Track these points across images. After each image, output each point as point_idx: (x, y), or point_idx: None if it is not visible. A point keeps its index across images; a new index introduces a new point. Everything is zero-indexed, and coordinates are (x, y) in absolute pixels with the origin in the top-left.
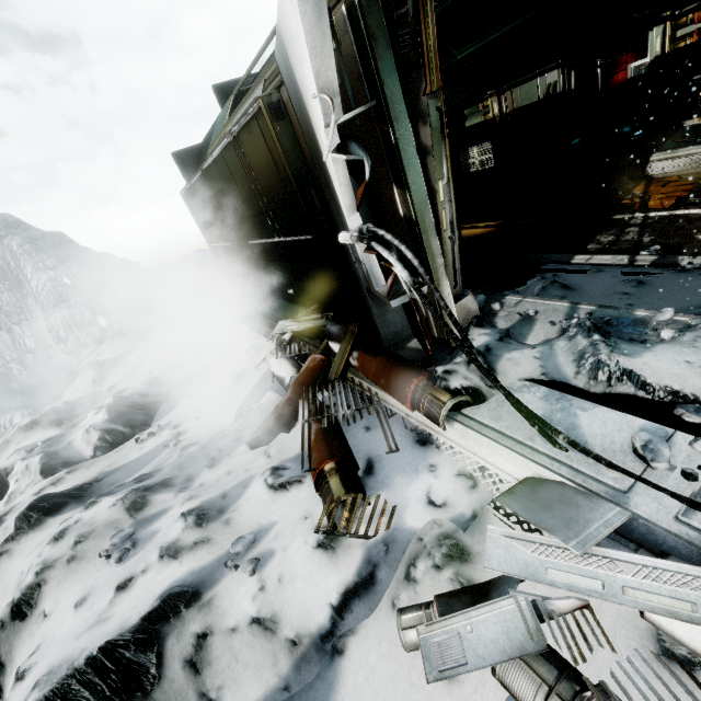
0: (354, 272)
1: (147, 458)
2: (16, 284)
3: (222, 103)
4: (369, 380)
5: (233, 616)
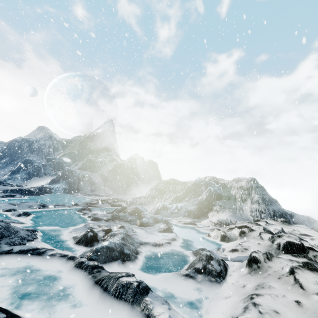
0: None
1: None
2: (248, 194)
3: None
4: None
5: None
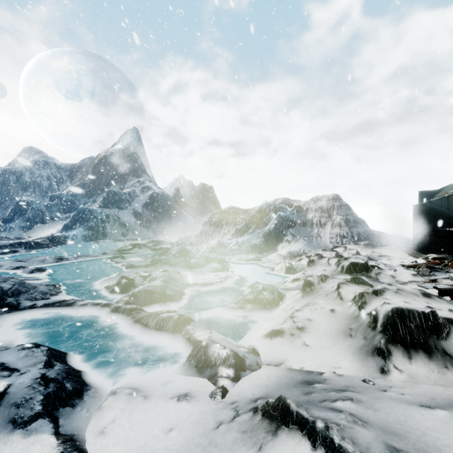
0: None
1: None
2: (328, 216)
3: None
4: (451, 268)
5: (387, 273)
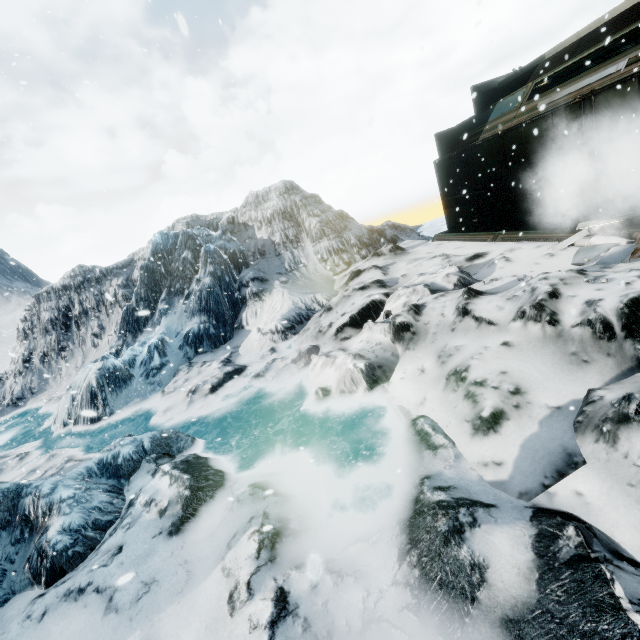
0: None
1: (506, 286)
2: (296, 224)
3: (475, 98)
4: None
5: None
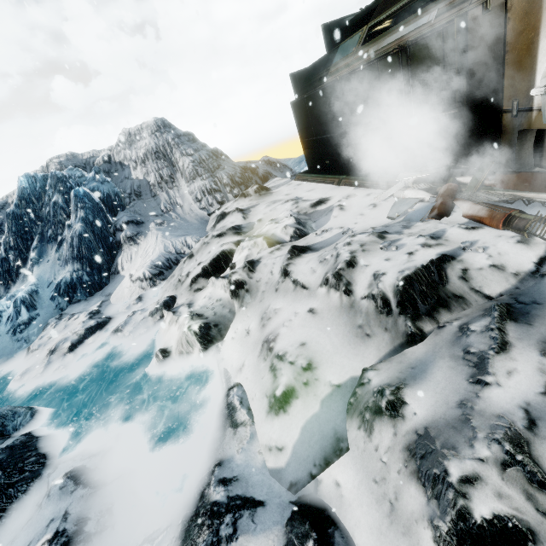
0: (501, 126)
1: (332, 239)
2: (170, 163)
3: (326, 37)
4: (505, 189)
5: (478, 265)
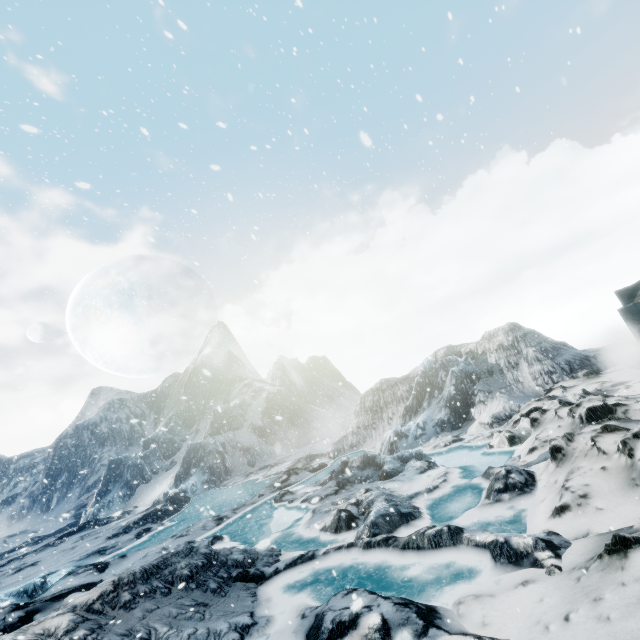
0: None
1: None
2: (516, 352)
3: None
4: None
5: (635, 408)
